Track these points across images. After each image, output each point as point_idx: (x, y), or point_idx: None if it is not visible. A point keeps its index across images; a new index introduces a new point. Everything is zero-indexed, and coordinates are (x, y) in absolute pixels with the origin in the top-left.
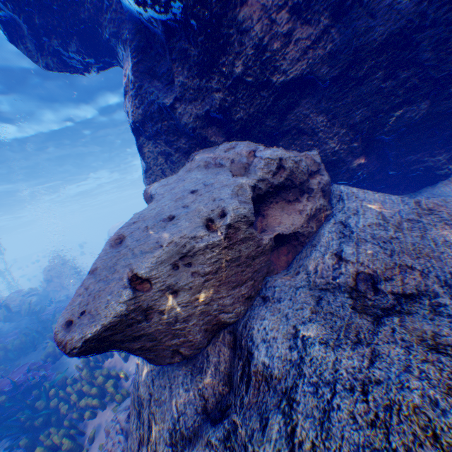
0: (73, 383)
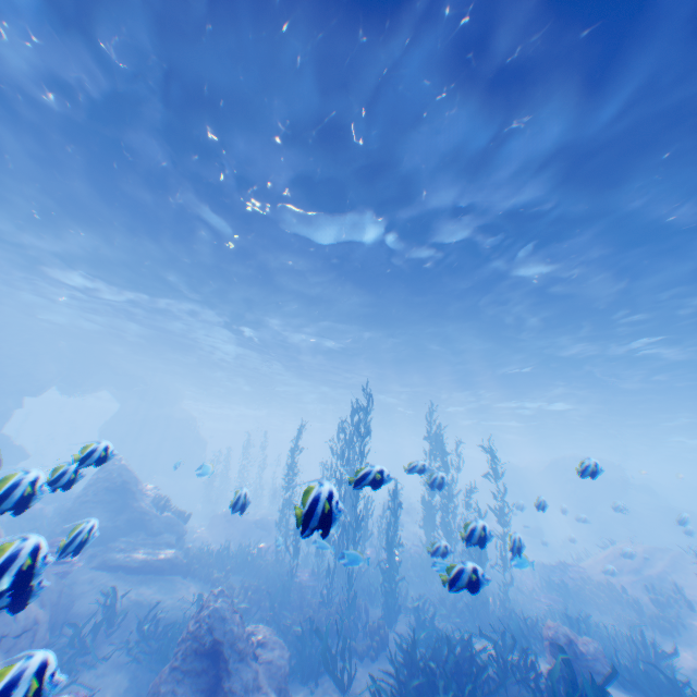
0: None
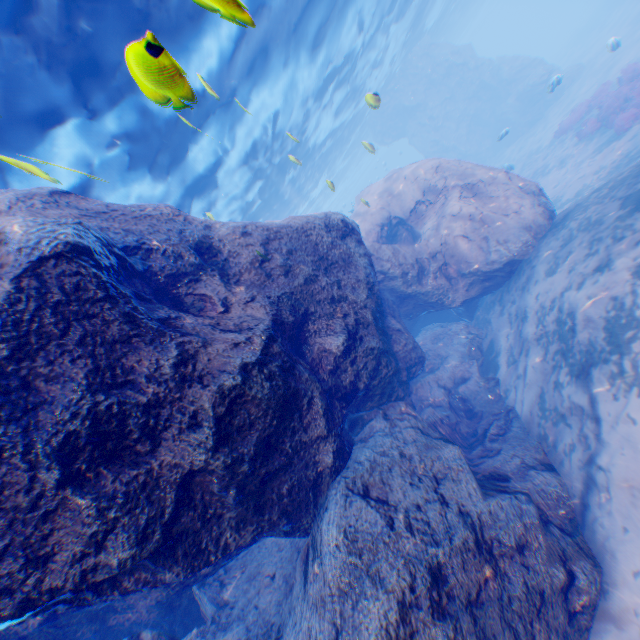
0: None
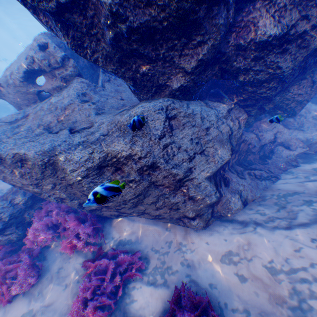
0: None
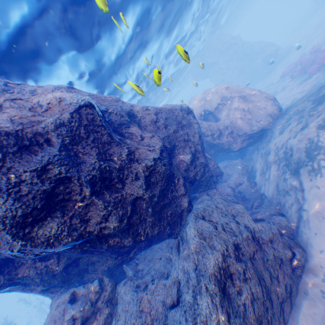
0: None
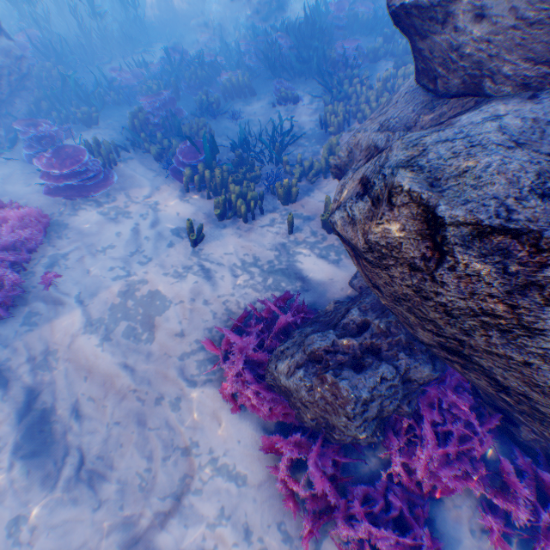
0: (366, 90)
